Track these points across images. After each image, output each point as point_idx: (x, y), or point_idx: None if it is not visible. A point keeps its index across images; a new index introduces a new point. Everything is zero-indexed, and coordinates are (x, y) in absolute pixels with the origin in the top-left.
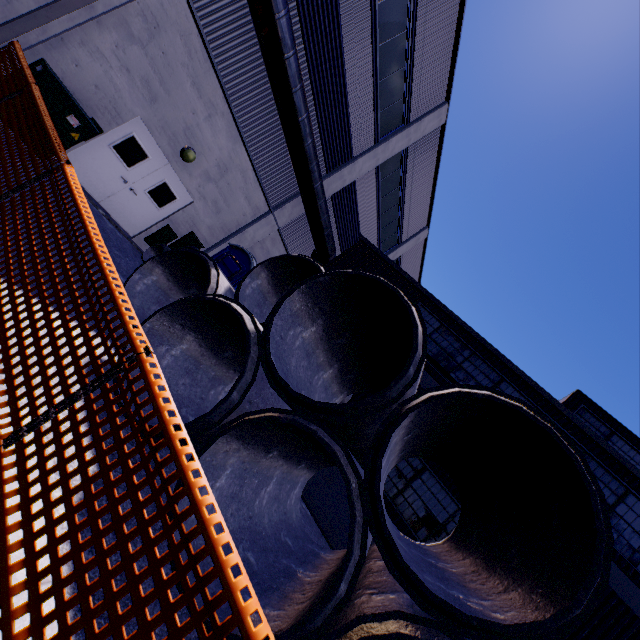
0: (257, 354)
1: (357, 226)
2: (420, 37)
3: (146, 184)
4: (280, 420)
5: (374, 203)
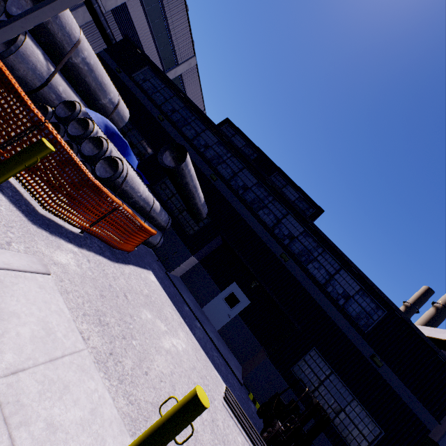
0: None
1: (139, 42)
2: None
3: None
4: None
5: (147, 26)
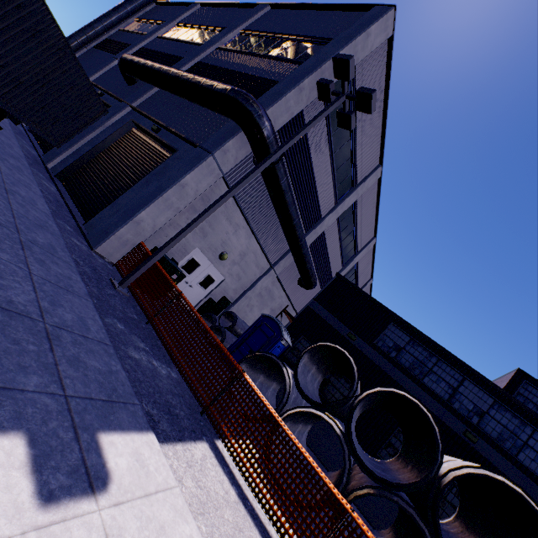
0: (347, 449)
1: (326, 254)
2: (359, 139)
3: (198, 279)
4: (376, 495)
5: (337, 237)
